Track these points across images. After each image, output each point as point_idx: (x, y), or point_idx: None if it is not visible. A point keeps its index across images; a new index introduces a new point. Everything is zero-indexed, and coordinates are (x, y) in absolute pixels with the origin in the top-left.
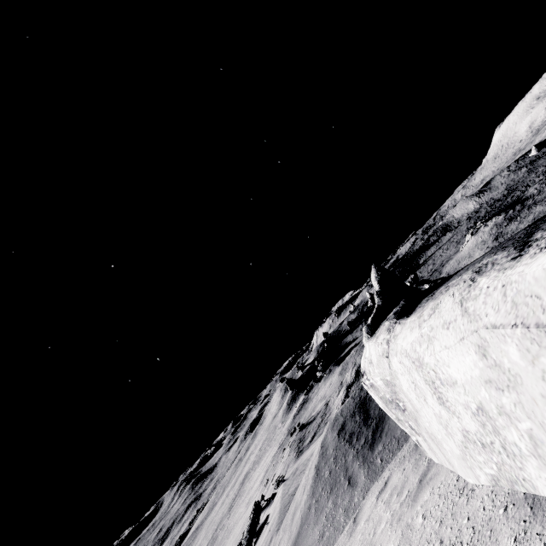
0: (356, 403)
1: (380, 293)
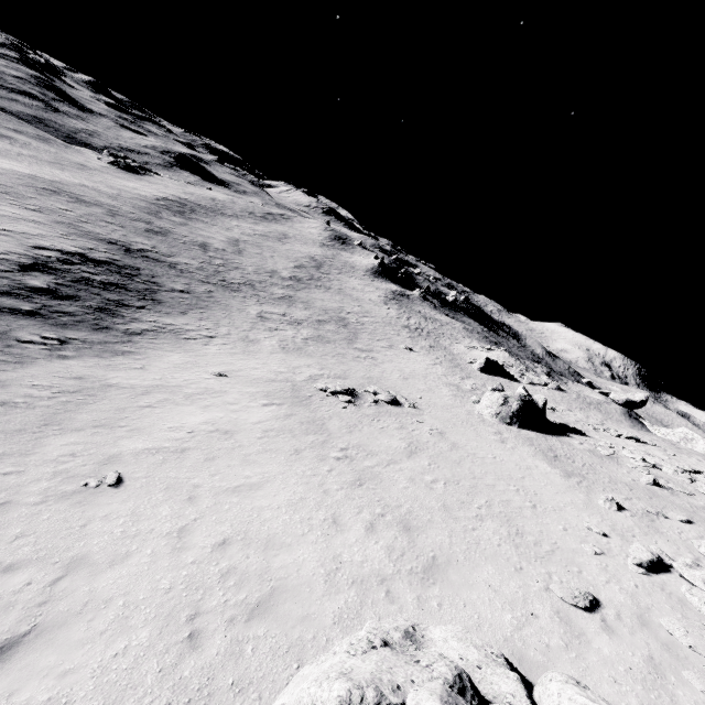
0: (628, 412)
1: (642, 401)
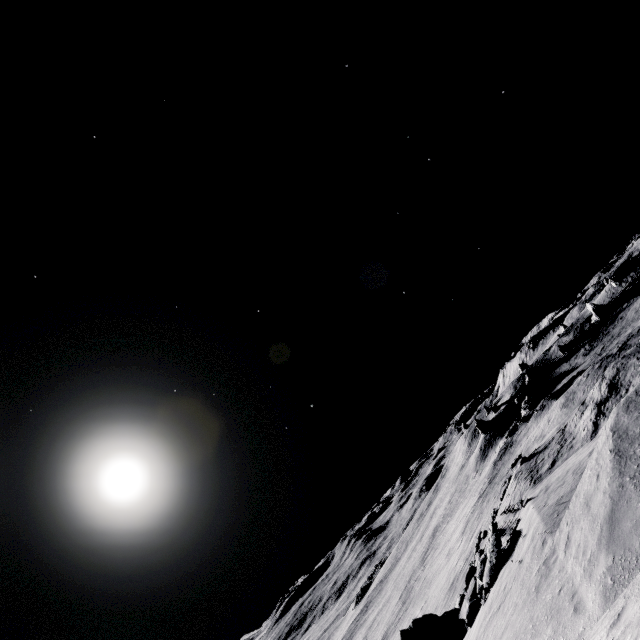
0: None
1: None
